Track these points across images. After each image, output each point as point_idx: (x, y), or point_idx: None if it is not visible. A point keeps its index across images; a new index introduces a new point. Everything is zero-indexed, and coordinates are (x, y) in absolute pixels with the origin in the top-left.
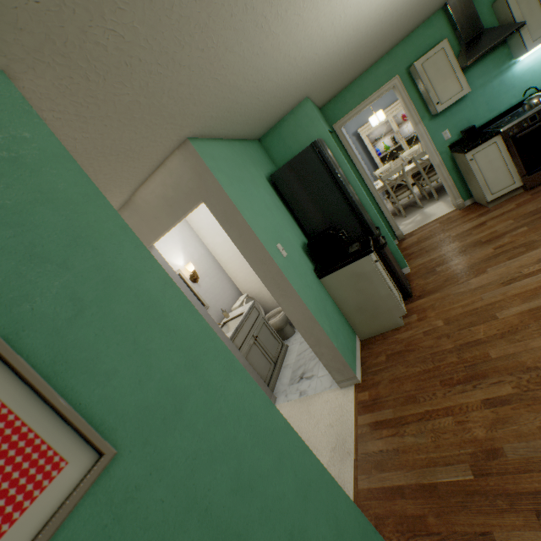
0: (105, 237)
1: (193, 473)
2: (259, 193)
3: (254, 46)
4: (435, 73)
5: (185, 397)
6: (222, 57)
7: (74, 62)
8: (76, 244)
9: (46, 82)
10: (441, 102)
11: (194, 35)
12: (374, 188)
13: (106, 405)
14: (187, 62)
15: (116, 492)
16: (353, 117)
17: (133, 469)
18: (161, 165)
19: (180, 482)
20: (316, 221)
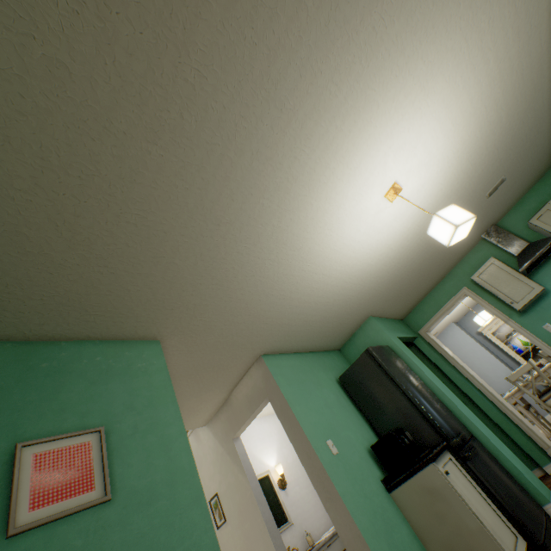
0: (163, 404)
1: (136, 543)
2: (320, 392)
3: (284, 305)
4: (495, 280)
5: (157, 498)
6: (264, 314)
7: (186, 332)
8: (149, 405)
9: (175, 340)
10: (516, 301)
11: (242, 311)
12: (486, 389)
13: (121, 477)
14: (242, 321)
15: (102, 518)
16: (435, 322)
17: (113, 514)
18: (247, 372)
19: (128, 541)
20: (385, 422)
